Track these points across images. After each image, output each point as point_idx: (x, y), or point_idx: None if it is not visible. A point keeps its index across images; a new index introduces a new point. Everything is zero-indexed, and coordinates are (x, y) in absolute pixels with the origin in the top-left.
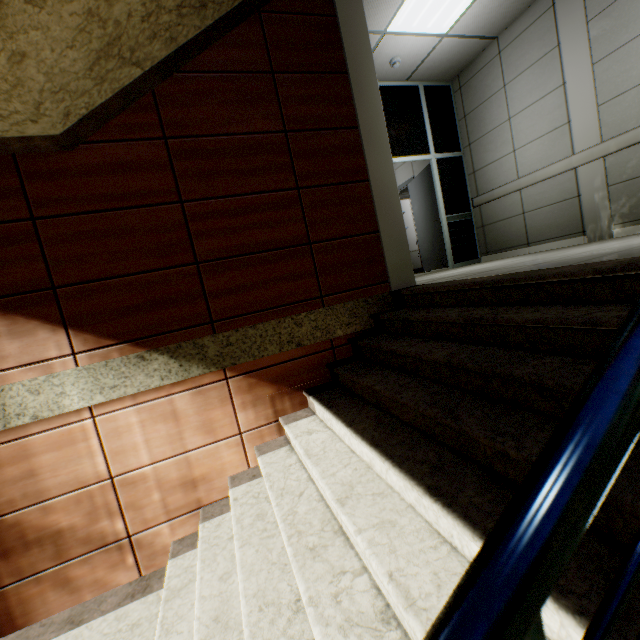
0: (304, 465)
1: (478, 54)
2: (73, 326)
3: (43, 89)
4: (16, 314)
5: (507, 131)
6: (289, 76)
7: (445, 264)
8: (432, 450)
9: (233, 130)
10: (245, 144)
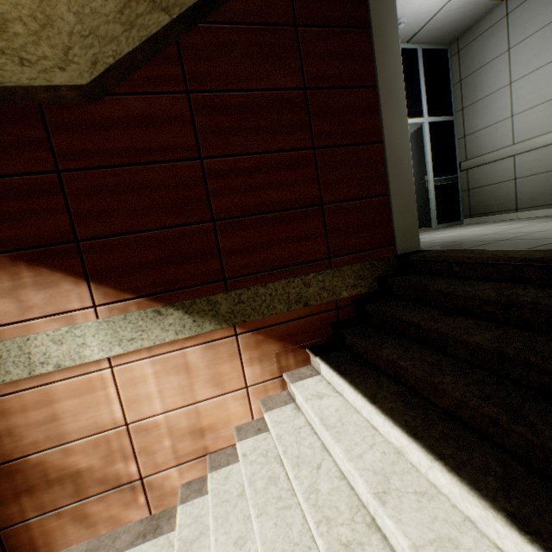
0: (315, 429)
1: (483, 16)
2: (94, 279)
3: (72, 31)
4: (41, 266)
5: (506, 96)
6: (312, 30)
7: (426, 224)
8: (490, 454)
9: (254, 86)
10: (265, 101)
